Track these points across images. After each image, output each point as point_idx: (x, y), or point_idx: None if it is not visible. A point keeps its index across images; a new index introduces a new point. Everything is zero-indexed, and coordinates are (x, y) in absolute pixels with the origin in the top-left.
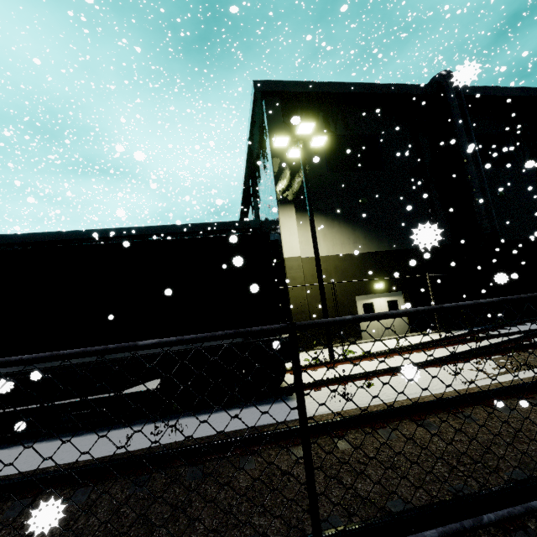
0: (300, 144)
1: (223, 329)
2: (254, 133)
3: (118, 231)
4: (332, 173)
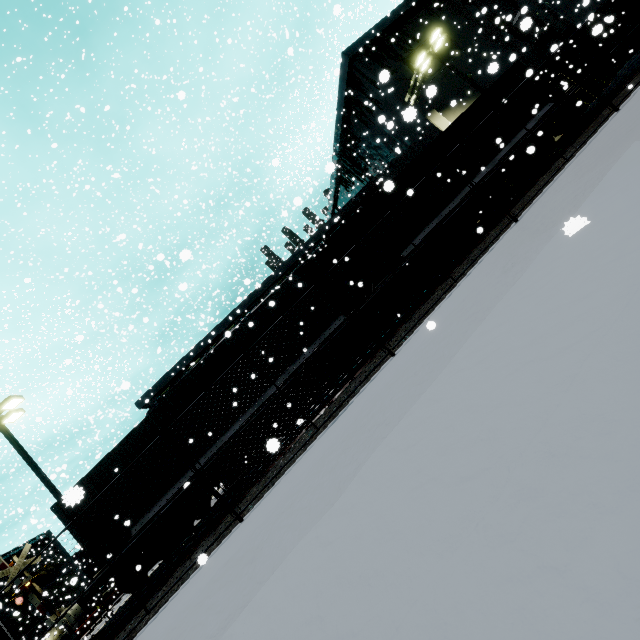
0: (432, 52)
1: (539, 109)
2: (346, 102)
3: (292, 259)
4: (434, 75)
